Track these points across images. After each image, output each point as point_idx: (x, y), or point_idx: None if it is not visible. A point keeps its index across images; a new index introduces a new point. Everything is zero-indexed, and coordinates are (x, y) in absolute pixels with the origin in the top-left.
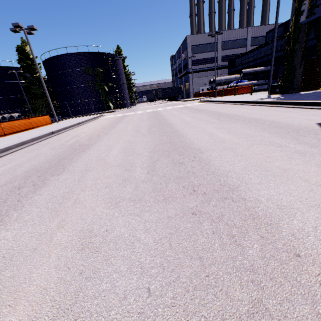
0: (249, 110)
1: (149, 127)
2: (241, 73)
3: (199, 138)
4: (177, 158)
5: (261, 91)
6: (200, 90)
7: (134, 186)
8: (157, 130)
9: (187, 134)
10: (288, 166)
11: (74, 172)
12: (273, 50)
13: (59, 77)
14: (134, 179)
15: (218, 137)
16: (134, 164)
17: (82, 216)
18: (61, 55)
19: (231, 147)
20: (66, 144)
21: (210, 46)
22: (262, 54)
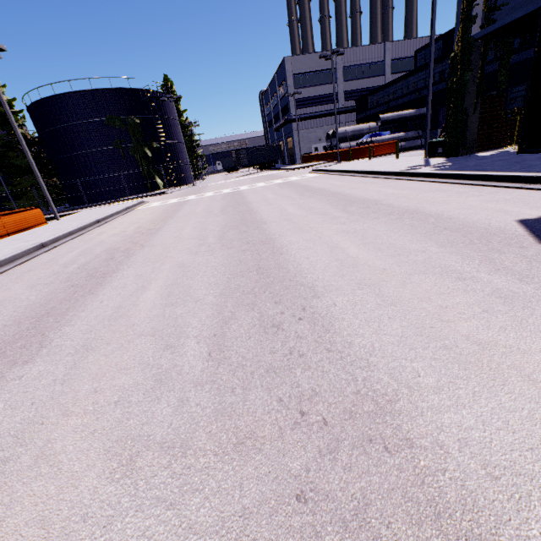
0: (396, 190)
1: (222, 230)
2: (377, 120)
3: (312, 258)
4: (270, 312)
5: (412, 149)
6: (312, 149)
7: (176, 398)
8: (236, 238)
9: (291, 246)
10: (487, 334)
11: (61, 355)
12: (429, 82)
13: (61, 136)
14: (179, 377)
15: (346, 255)
16: (185, 330)
17: (42, 512)
18: (61, 95)
19: (372, 281)
20: (63, 273)
21: (324, 75)
22: (410, 88)
